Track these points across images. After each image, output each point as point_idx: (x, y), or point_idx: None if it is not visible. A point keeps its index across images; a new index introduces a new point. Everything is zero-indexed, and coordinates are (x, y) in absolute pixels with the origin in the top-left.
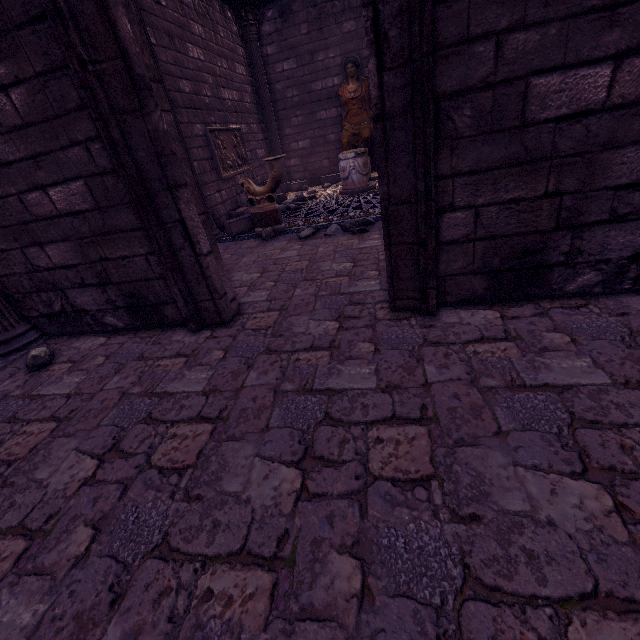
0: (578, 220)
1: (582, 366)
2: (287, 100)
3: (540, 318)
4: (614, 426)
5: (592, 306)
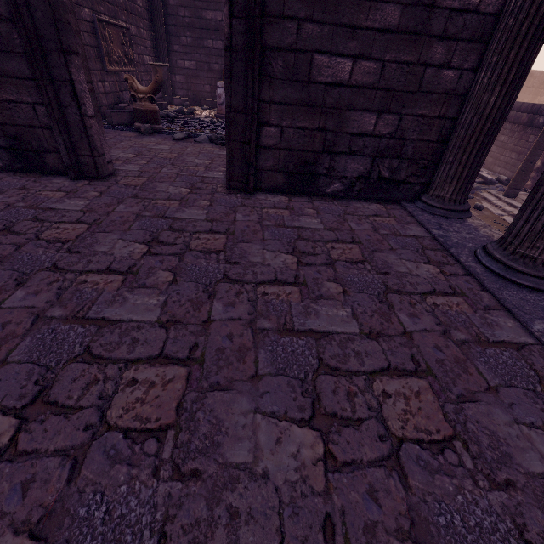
0: (334, 149)
1: (315, 222)
2: (179, 18)
3: (308, 203)
4: (314, 241)
5: (335, 202)
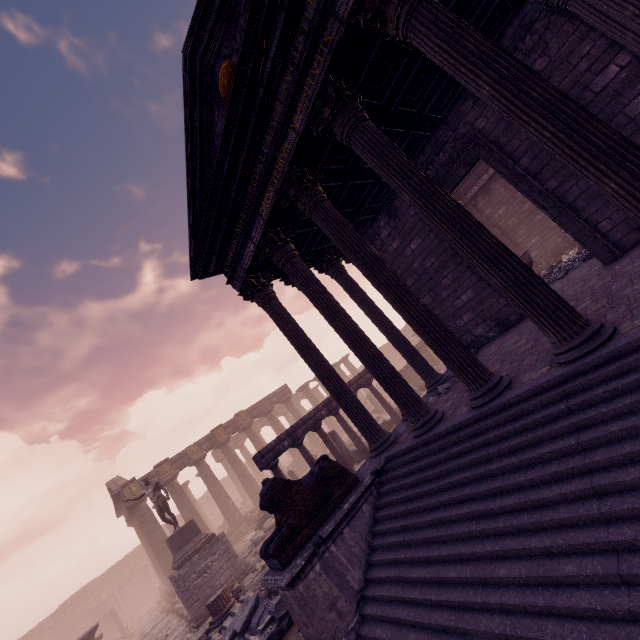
0: None
1: None
2: (510, 226)
3: None
4: None
5: None
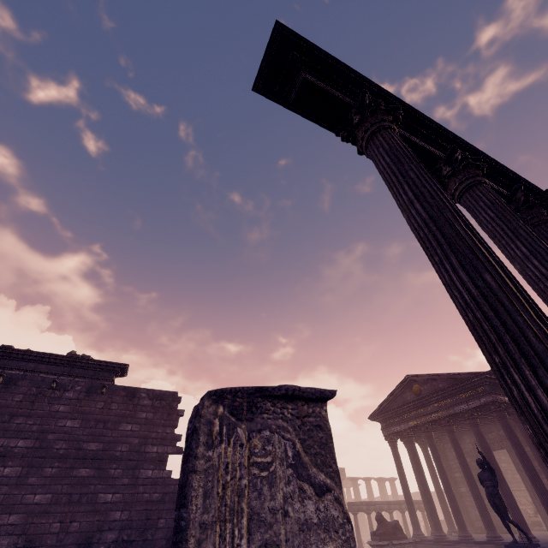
0: None
1: None
2: None
3: None
4: None
5: None
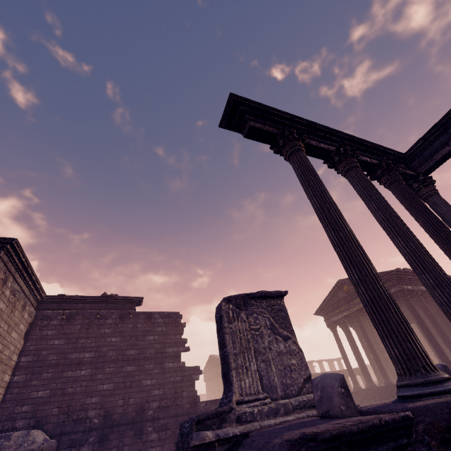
0: None
1: None
2: None
3: None
4: None
5: None
